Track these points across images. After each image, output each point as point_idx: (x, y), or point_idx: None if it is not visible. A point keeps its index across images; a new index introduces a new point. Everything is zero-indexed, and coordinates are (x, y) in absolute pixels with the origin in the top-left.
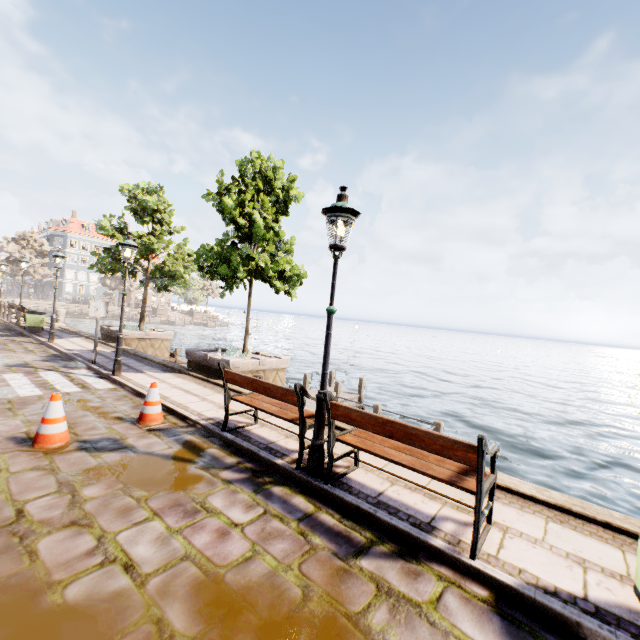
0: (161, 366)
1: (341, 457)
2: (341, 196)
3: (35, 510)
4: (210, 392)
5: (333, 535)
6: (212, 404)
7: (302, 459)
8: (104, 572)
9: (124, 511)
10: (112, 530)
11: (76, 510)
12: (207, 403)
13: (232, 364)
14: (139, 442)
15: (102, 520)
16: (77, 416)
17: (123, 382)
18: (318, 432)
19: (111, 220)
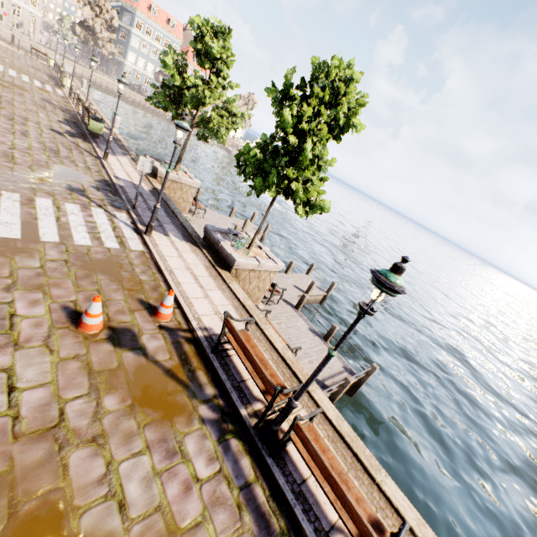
0: (183, 228)
1: (288, 441)
2: (398, 269)
3: (71, 414)
4: (213, 285)
5: (259, 516)
6: (211, 306)
7: (259, 423)
8: (106, 506)
9: (128, 436)
10: (117, 457)
11: (97, 423)
12: (207, 303)
13: (237, 263)
14: (150, 343)
15: (112, 442)
16: (112, 289)
17: (151, 249)
18: (278, 422)
19: (174, 57)
